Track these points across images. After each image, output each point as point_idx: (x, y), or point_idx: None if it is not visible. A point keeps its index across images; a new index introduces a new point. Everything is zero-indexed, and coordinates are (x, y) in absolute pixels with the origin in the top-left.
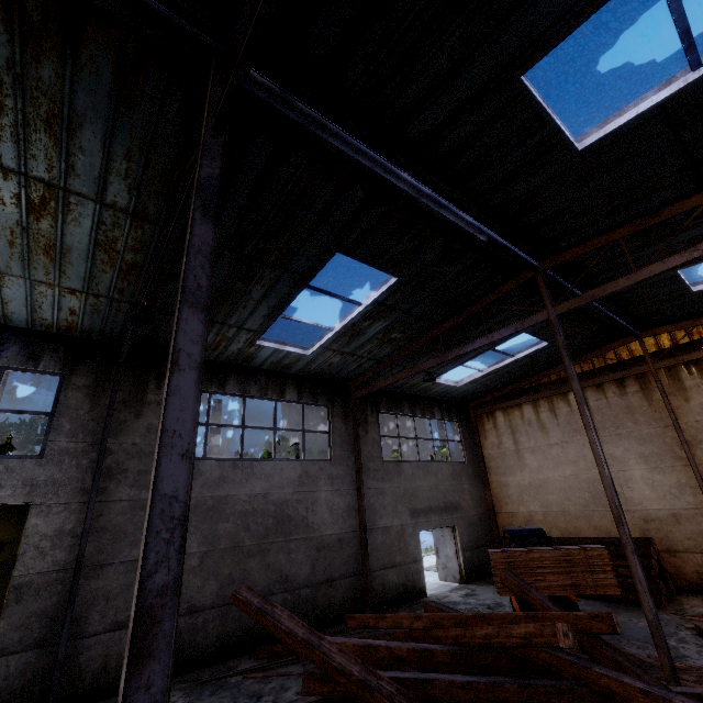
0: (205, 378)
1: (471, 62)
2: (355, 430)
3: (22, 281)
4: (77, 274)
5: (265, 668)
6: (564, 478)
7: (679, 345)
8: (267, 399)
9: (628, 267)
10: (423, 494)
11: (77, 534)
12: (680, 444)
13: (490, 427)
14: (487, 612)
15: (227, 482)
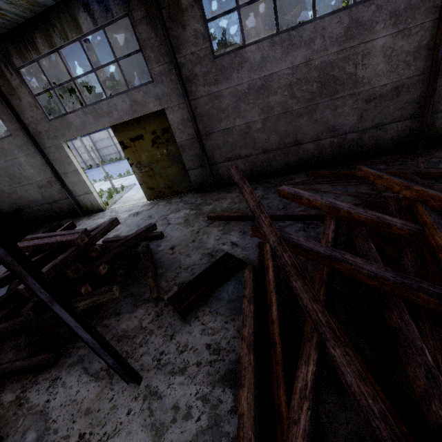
0: None
1: None
2: None
3: None
4: None
5: (306, 184)
6: None
7: None
8: None
9: None
10: None
11: (191, 120)
12: None
13: None
14: None
15: (269, 62)
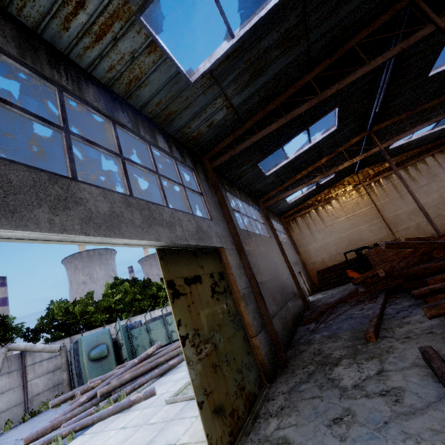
0: (230, 186)
1: None
2: (270, 223)
3: (217, 92)
4: (247, 93)
5: (325, 319)
6: (335, 239)
7: (371, 175)
8: (246, 203)
9: (386, 134)
10: (291, 256)
11: (242, 267)
12: (377, 212)
13: (294, 226)
14: (348, 289)
15: (258, 244)
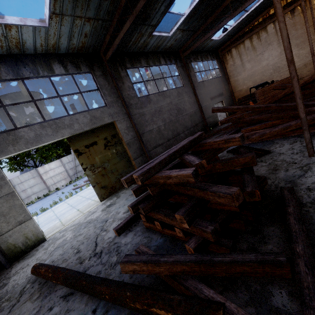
0: (133, 61)
1: None
2: (187, 71)
3: (70, 19)
4: (94, 5)
5: None
6: (262, 67)
7: None
8: (156, 66)
9: None
10: (212, 92)
11: (131, 127)
12: (313, 33)
13: (229, 58)
14: None
15: (159, 101)
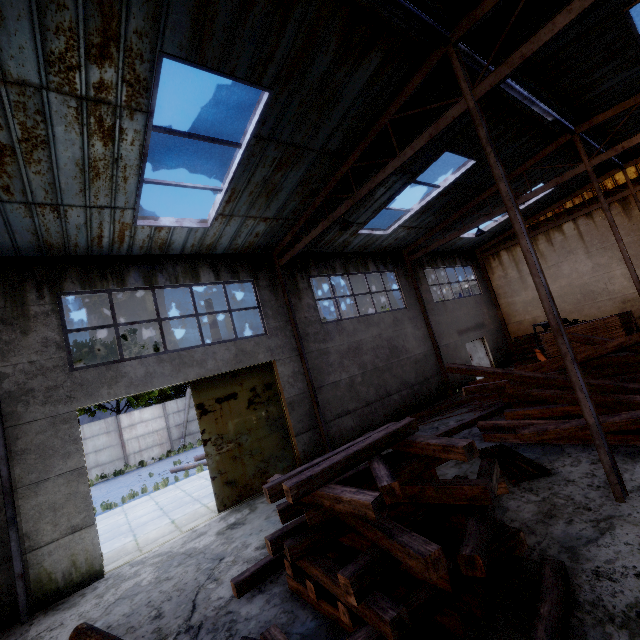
0: (323, 266)
1: (601, 7)
2: (415, 284)
3: (240, 219)
4: (276, 206)
5: (422, 421)
6: (560, 288)
7: None
8: (359, 273)
9: (638, 116)
10: (462, 320)
11: (302, 373)
12: None
13: (496, 265)
14: None
15: (358, 332)
